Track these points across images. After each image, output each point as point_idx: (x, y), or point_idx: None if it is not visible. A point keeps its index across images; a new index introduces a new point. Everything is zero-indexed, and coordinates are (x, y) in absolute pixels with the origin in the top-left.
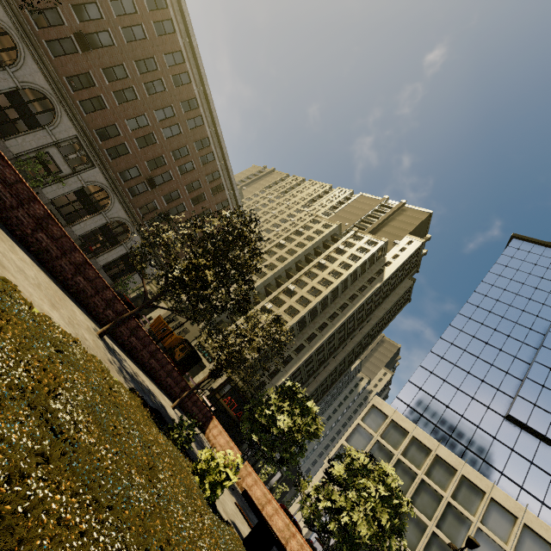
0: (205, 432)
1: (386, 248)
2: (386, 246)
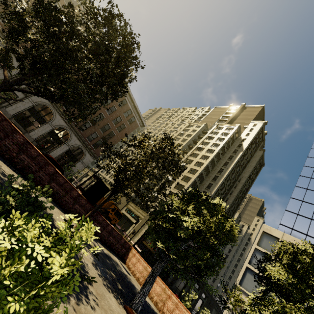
0: (125, 262)
1: (240, 130)
2: (240, 129)
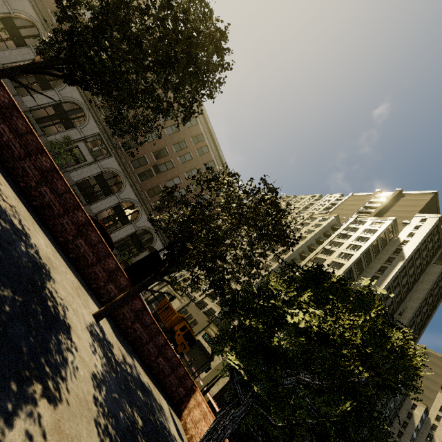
0: (181, 414)
1: (396, 227)
2: (396, 225)
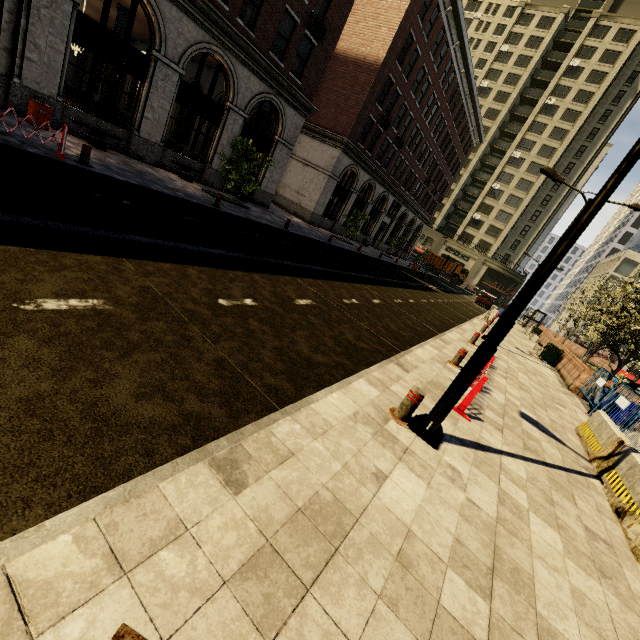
0: None
1: None
2: None
